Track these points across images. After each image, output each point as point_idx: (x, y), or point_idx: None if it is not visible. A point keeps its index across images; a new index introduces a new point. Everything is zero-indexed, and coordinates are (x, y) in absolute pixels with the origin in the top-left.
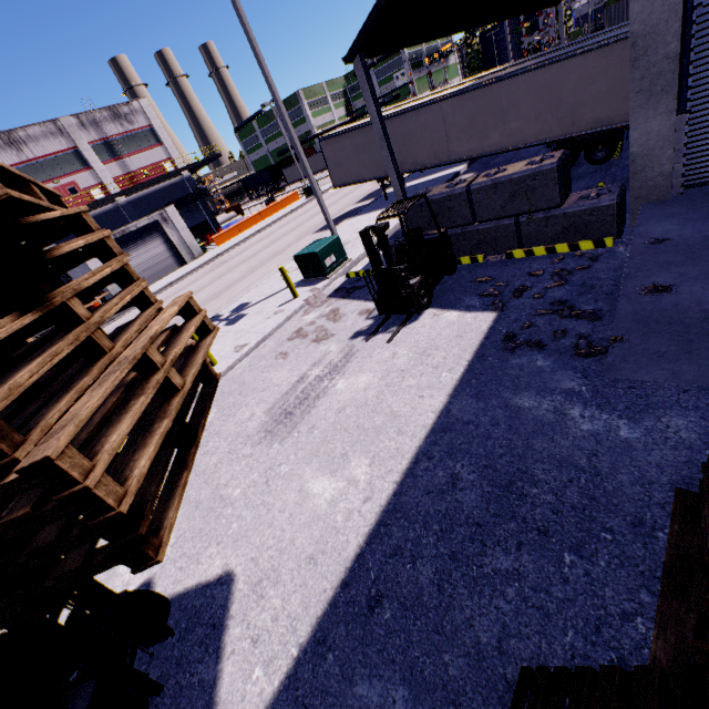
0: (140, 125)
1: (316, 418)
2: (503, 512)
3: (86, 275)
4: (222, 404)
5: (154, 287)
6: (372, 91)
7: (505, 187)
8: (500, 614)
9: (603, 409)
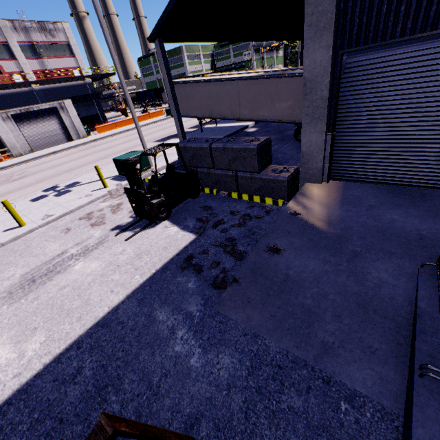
0: (60, 40)
1: (44, 290)
2: (83, 413)
3: None
4: (3, 260)
5: (43, 152)
6: (167, 65)
7: (230, 152)
8: None
9: (196, 335)
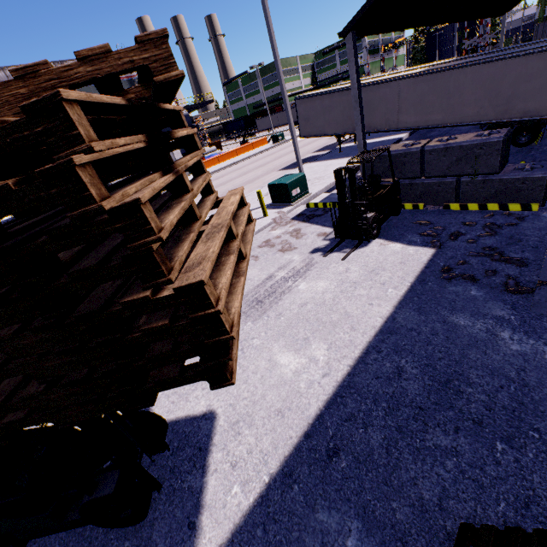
0: None
1: (282, 308)
2: (442, 402)
3: (188, 157)
4: None
5: None
6: (356, 62)
7: (454, 152)
8: (440, 479)
9: (530, 336)
